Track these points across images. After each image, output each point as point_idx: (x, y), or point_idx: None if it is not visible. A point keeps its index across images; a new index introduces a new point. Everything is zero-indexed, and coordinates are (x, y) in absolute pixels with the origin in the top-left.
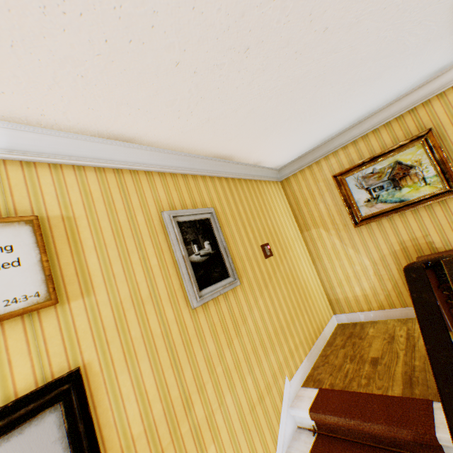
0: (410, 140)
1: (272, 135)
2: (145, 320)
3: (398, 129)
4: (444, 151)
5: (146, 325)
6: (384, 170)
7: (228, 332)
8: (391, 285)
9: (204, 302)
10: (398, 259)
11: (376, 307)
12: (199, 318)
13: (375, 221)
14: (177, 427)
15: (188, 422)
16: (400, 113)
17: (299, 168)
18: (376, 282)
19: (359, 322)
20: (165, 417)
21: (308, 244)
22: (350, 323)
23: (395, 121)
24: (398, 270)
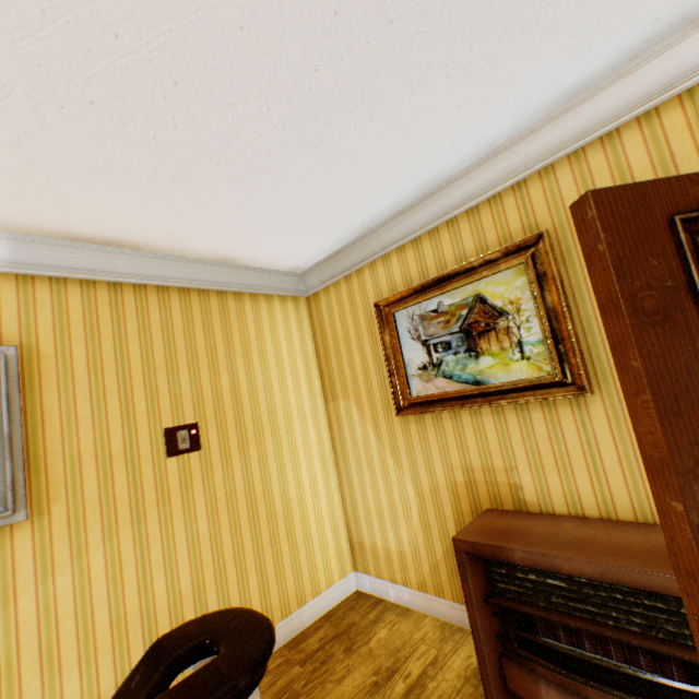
0: (504, 253)
1: (189, 207)
2: None
3: (491, 225)
4: (562, 290)
5: None
6: (456, 311)
7: None
8: (442, 550)
9: None
10: (459, 501)
11: (416, 583)
12: None
13: (432, 413)
14: None
15: None
16: (495, 189)
17: (331, 278)
18: (421, 534)
19: (386, 601)
20: None
21: (332, 426)
22: (373, 596)
23: (487, 205)
24: (457, 525)
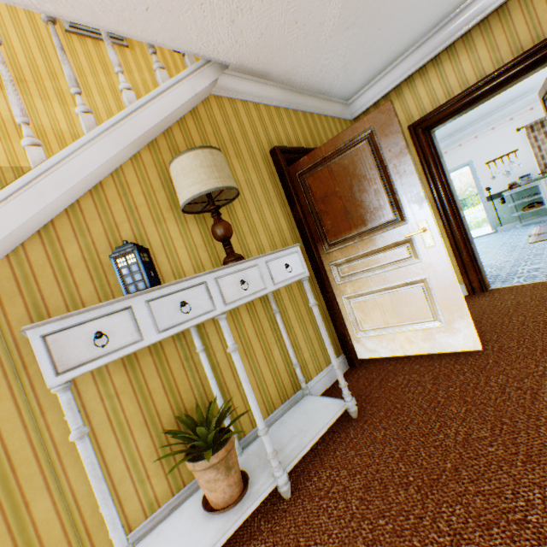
0: None
1: None
2: (15, 13)
3: None
4: None
5: (16, 17)
6: None
7: (107, 68)
8: None
9: (78, 33)
10: None
11: None
12: (74, 42)
13: None
14: (41, 80)
15: (53, 84)
16: None
17: None
18: None
19: None
20: (30, 69)
21: None
22: None
23: None
24: None
